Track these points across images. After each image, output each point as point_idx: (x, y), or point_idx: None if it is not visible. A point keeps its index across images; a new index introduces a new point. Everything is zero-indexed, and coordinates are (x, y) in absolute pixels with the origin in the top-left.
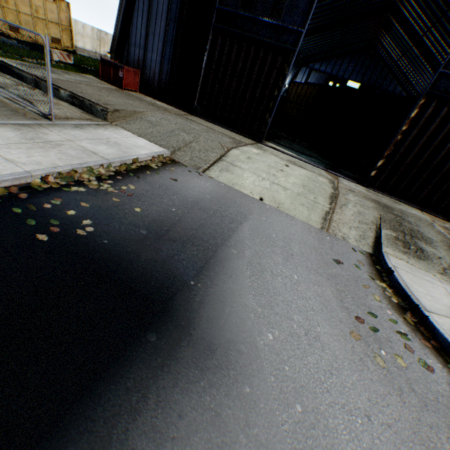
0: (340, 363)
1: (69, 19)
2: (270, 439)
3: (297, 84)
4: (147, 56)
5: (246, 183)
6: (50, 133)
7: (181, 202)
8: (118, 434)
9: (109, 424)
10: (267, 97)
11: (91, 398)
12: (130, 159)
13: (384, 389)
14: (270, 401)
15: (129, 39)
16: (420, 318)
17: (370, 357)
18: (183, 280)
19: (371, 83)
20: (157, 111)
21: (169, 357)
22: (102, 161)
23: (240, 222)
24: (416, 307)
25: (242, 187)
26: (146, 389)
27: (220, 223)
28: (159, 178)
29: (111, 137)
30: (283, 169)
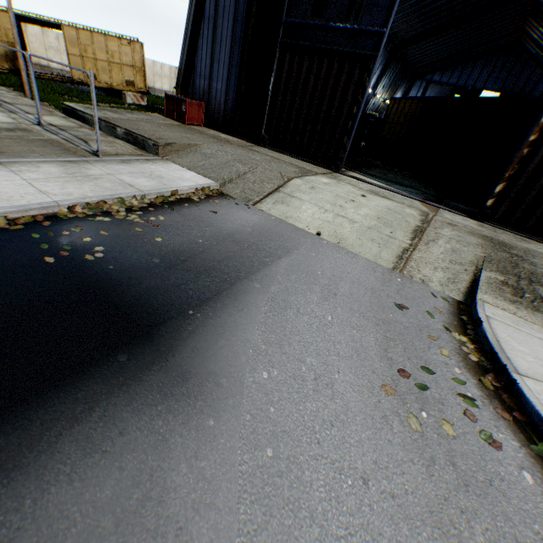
0: (351, 417)
1: (142, 60)
2: (217, 476)
3: (398, 100)
4: (212, 86)
5: (303, 215)
6: (93, 168)
7: (213, 234)
8: (50, 437)
9: (45, 426)
10: (344, 116)
11: (38, 401)
12: (168, 192)
13: (406, 456)
14: (234, 438)
15: (194, 71)
16: (505, 383)
17: (401, 417)
18: (181, 309)
19: (516, 90)
20: (216, 143)
21: (133, 378)
22: (136, 192)
23: (279, 257)
24: (503, 368)
25: (297, 220)
26: (96, 403)
27: (252, 257)
28: (196, 210)
29: (156, 171)
30: (354, 199)
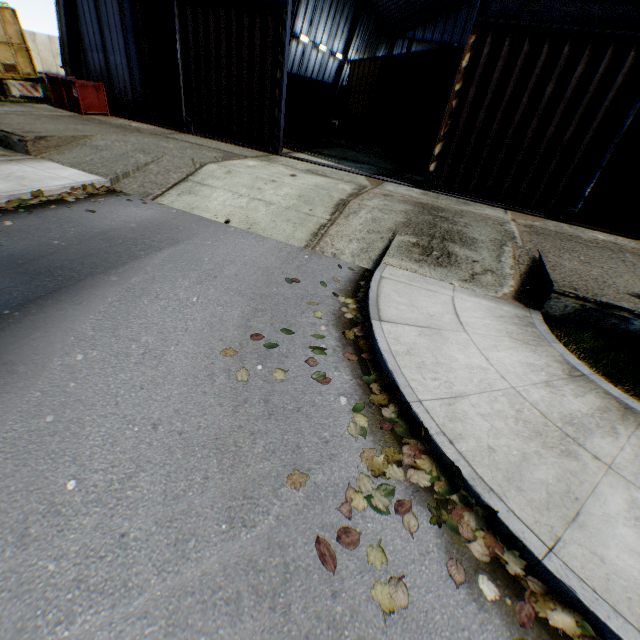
0: (170, 379)
1: (21, 33)
2: None
3: (358, 62)
4: (110, 61)
5: (212, 204)
6: None
7: (79, 233)
8: None
9: None
10: (270, 84)
11: None
12: (29, 193)
13: (217, 402)
14: (11, 414)
15: (82, 42)
16: (368, 331)
17: (231, 372)
18: None
19: None
20: (117, 133)
21: None
22: None
23: (161, 249)
24: (369, 318)
25: (204, 210)
26: None
27: (122, 252)
28: (67, 211)
29: (20, 172)
30: (276, 180)
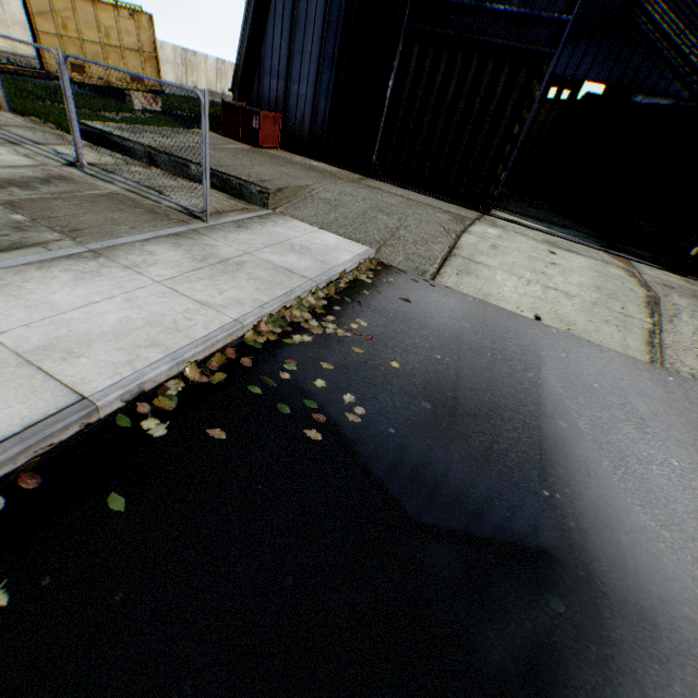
0: None
1: (152, 41)
2: None
3: None
4: (291, 90)
5: (504, 291)
6: (217, 244)
7: (439, 340)
8: None
9: None
10: (500, 138)
11: None
12: (336, 274)
13: None
14: None
15: (260, 65)
16: None
17: None
18: (532, 490)
19: (625, 82)
20: (325, 180)
21: (603, 641)
22: (307, 284)
23: (537, 367)
24: None
25: (500, 299)
26: None
27: (512, 374)
28: (385, 300)
29: (290, 237)
30: (553, 261)
